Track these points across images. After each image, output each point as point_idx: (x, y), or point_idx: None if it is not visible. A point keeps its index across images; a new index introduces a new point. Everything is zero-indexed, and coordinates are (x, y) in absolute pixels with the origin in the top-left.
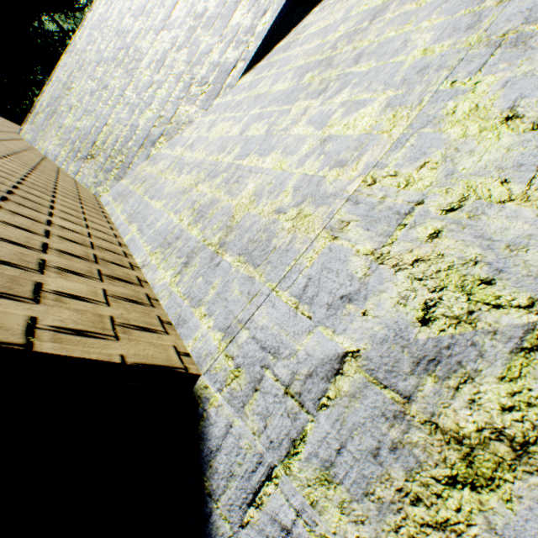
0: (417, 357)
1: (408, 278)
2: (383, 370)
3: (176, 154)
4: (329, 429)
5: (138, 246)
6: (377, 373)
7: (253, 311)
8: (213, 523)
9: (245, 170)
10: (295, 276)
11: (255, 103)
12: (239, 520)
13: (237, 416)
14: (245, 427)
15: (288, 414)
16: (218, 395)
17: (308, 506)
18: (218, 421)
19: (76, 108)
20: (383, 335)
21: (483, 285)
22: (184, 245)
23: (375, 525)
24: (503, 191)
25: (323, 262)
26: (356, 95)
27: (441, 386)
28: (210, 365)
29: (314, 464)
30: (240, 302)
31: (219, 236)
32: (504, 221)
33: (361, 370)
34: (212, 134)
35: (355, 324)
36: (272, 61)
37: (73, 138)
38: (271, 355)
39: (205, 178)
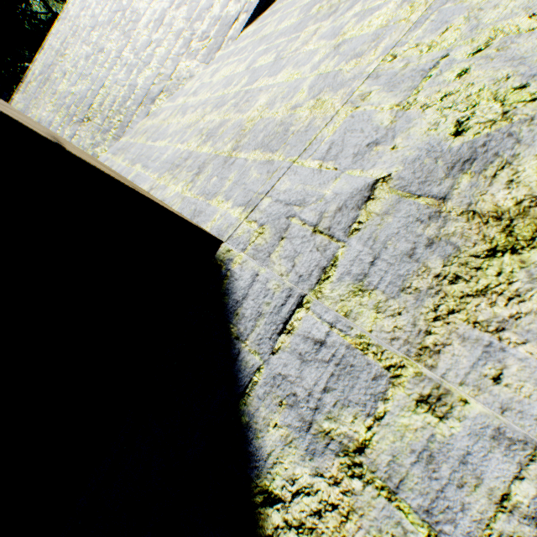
0: (451, 163)
1: (438, 110)
2: (416, 183)
3: (178, 103)
4: (361, 249)
5: (144, 178)
6: (410, 188)
7: (274, 182)
8: (242, 360)
9: (254, 91)
10: (317, 146)
11: (261, 43)
12: (269, 350)
13: (263, 266)
14: (271, 273)
15: (317, 249)
16: (241, 254)
17: (341, 318)
18: (243, 275)
19: (70, 74)
20: (415, 156)
21: (517, 91)
22: (194, 161)
23: (413, 312)
24: (532, 22)
25: (345, 128)
26: (369, 5)
27: (478, 179)
28: (232, 232)
29: (347, 281)
30: (260, 180)
31: (232, 144)
32: (535, 42)
33: (393, 190)
34: (216, 78)
35: (384, 158)
36: (276, 9)
37: (68, 103)
38: (296, 206)
39: (212, 110)
